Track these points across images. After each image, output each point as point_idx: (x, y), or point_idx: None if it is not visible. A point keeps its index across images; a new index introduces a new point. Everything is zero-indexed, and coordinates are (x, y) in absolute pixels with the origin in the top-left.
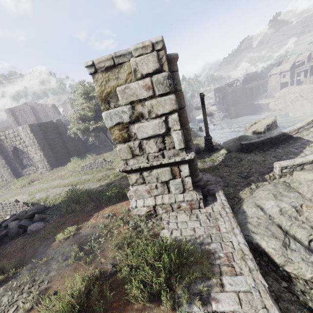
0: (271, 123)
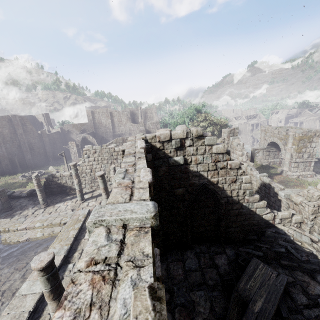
0: None
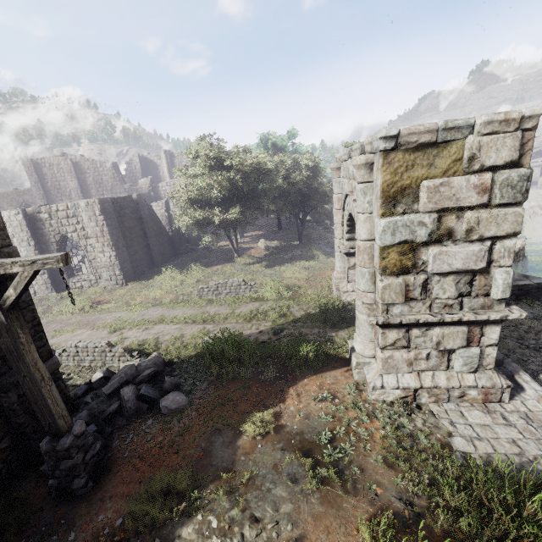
0: (517, 251)
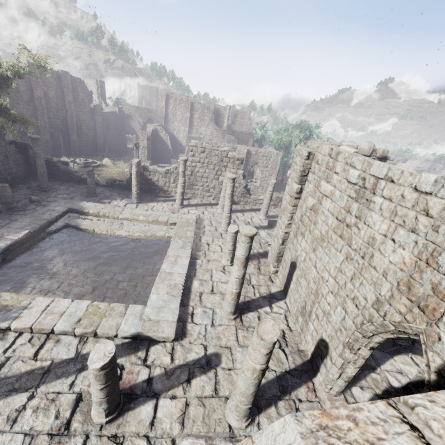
0: None
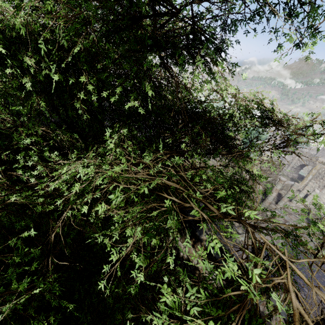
0: None
